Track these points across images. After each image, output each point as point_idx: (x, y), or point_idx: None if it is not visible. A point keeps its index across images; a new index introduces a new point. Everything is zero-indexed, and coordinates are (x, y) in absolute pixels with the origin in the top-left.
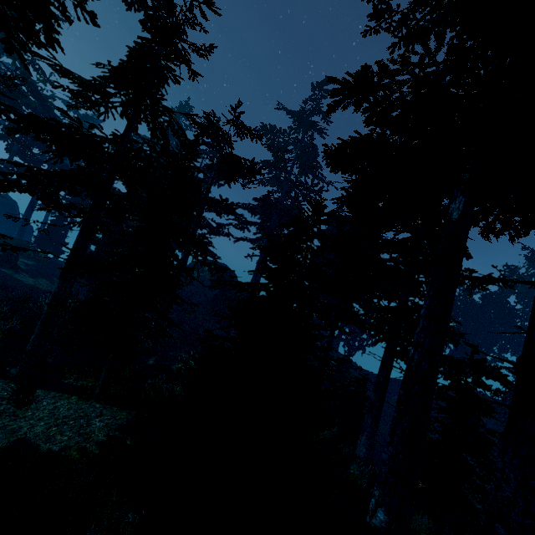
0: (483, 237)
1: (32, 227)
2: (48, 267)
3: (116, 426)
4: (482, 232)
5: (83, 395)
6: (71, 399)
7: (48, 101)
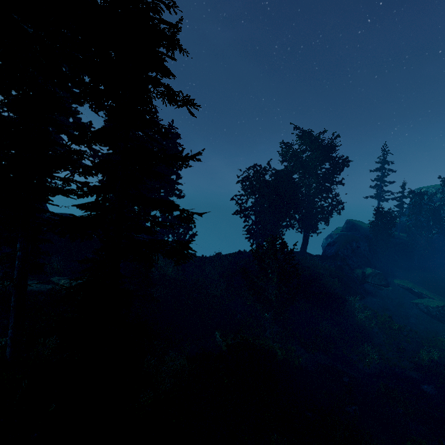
0: (190, 113)
1: None
2: None
3: None
4: (179, 106)
5: None
6: None
7: None
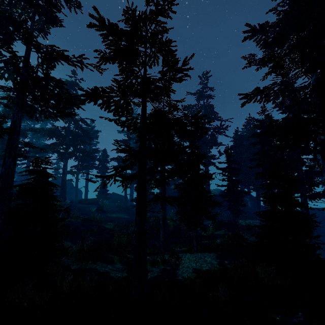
0: None
1: (81, 191)
2: (111, 207)
3: (215, 258)
4: None
5: (191, 252)
6: (187, 254)
7: (89, 133)
